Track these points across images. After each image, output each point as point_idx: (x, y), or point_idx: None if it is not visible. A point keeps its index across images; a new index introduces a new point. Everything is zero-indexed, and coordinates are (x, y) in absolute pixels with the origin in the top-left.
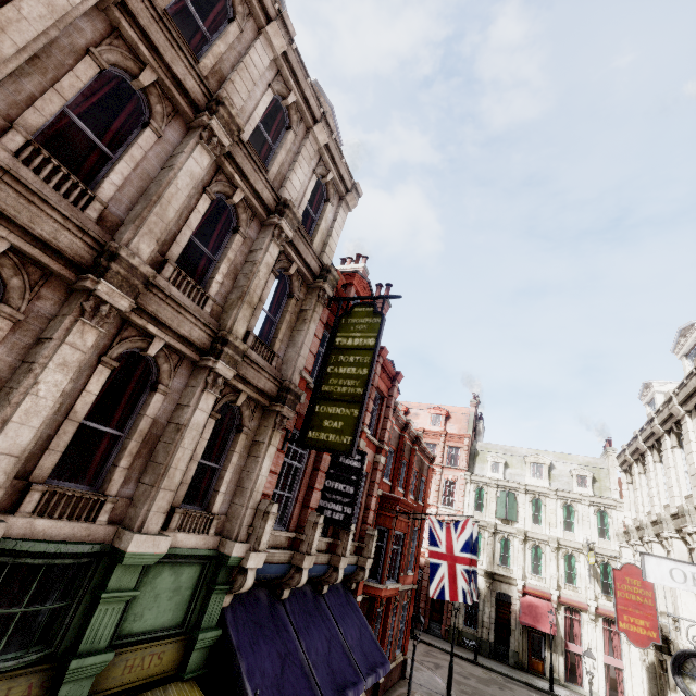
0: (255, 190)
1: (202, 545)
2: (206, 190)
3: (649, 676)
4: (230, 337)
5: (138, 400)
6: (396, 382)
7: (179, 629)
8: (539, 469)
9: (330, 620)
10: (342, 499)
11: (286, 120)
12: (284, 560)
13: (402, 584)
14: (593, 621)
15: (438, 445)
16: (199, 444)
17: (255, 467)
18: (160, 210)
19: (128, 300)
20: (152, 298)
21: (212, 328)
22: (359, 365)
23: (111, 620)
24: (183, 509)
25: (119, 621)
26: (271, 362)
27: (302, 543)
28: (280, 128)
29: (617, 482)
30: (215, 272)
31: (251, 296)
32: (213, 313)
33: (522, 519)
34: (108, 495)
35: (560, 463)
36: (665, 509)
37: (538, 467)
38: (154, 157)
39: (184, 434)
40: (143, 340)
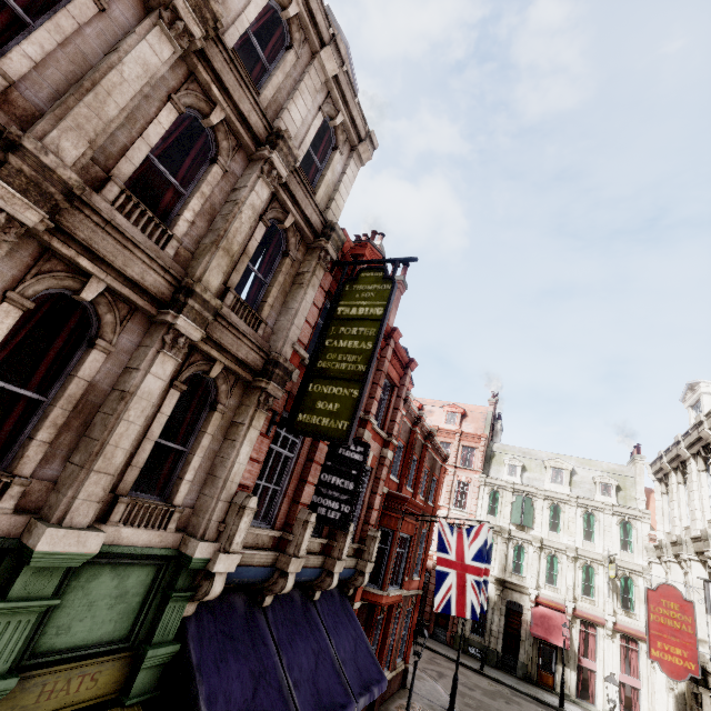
0: (239, 111)
1: (158, 543)
2: (171, 98)
3: (678, 707)
4: (196, 287)
5: (72, 359)
6: (409, 370)
7: (124, 643)
8: (560, 474)
9: (320, 631)
10: (339, 496)
11: (286, 38)
12: (266, 563)
13: (407, 589)
14: (610, 637)
15: (453, 444)
16: (156, 419)
17: (230, 452)
18: (94, 101)
19: (38, 213)
20: (84, 221)
21: (173, 275)
22: (363, 338)
23: (16, 636)
24: (130, 498)
25: (32, 636)
26: (257, 330)
27: (290, 543)
28: (278, 48)
29: (643, 492)
30: (184, 208)
31: (230, 242)
32: (179, 259)
33: (538, 526)
34: (18, 475)
35: (582, 469)
36: (709, 524)
37: (559, 472)
38: (95, 36)
39: (129, 404)
40: (73, 279)
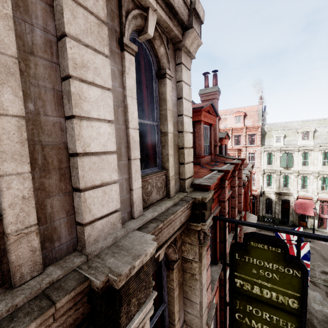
0: None
1: None
2: None
3: None
4: None
5: None
6: (242, 166)
7: None
8: (307, 134)
9: None
10: None
11: None
12: None
13: None
14: None
15: (242, 135)
16: None
17: None
18: None
19: None
20: None
21: None
22: None
23: None
24: None
25: None
26: None
27: None
28: None
29: None
30: None
31: None
32: None
33: (296, 165)
34: None
35: (321, 128)
36: None
37: (306, 133)
38: None
39: None
40: None
